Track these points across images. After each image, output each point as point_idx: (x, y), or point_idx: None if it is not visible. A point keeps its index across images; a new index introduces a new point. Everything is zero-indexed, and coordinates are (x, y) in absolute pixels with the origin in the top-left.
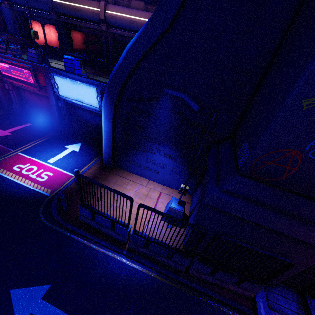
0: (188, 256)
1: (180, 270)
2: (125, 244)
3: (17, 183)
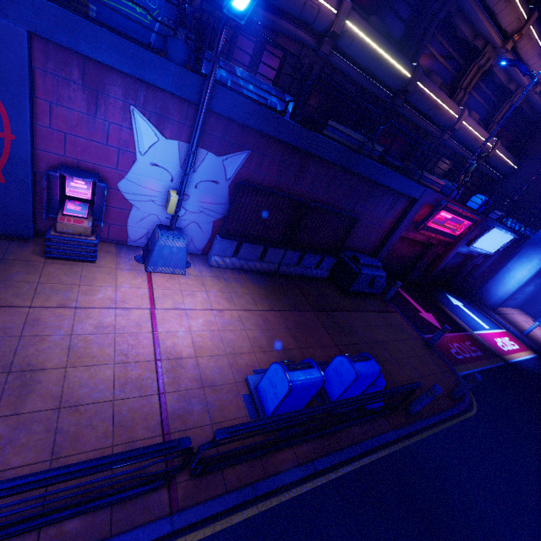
0: None
1: None
2: None
3: (527, 359)
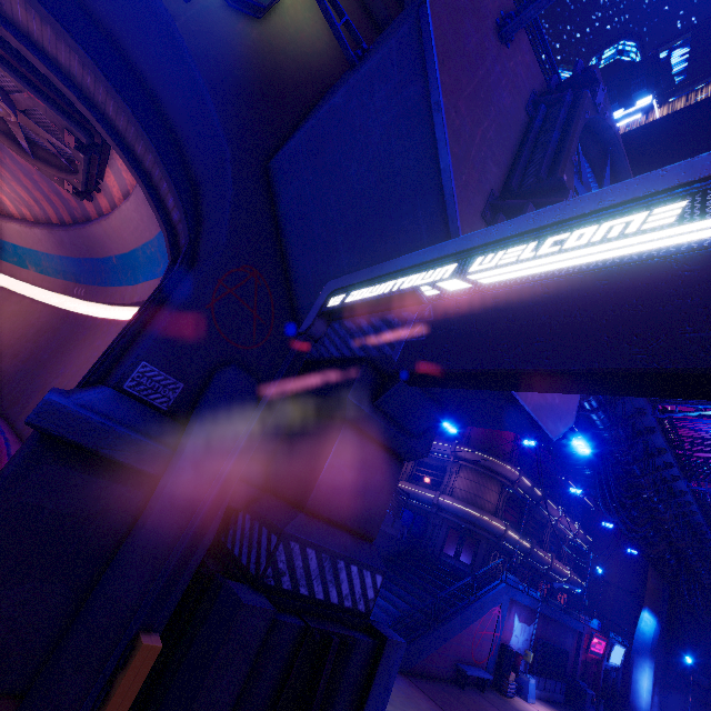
0: None
1: None
2: None
3: None
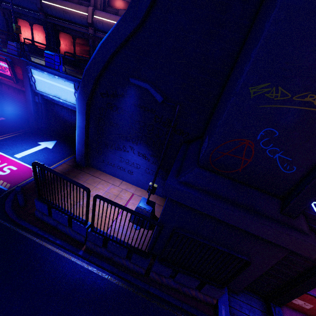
0: (147, 256)
1: (140, 274)
2: (83, 244)
3: None
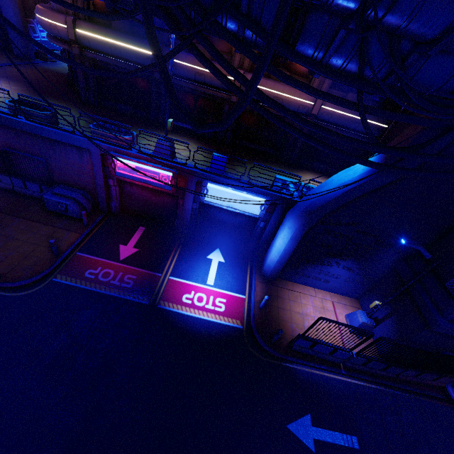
0: (403, 367)
1: (389, 377)
2: (339, 364)
3: (204, 319)
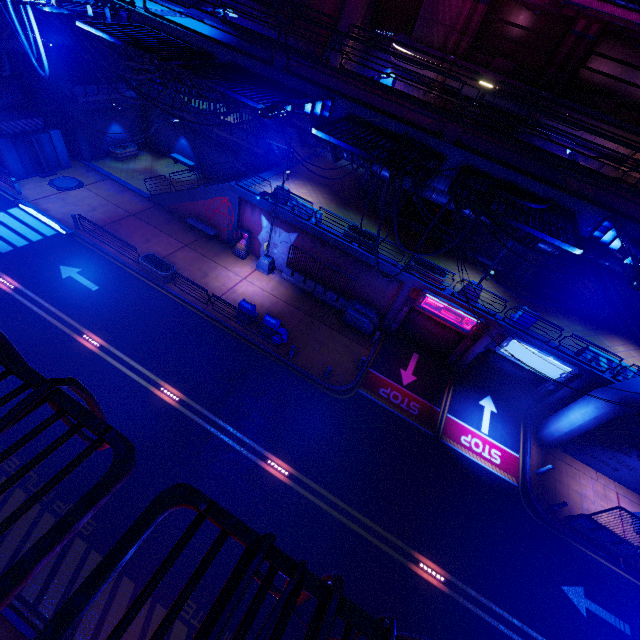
0: None
1: None
2: (618, 557)
3: (482, 465)
